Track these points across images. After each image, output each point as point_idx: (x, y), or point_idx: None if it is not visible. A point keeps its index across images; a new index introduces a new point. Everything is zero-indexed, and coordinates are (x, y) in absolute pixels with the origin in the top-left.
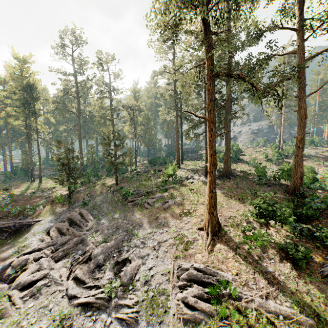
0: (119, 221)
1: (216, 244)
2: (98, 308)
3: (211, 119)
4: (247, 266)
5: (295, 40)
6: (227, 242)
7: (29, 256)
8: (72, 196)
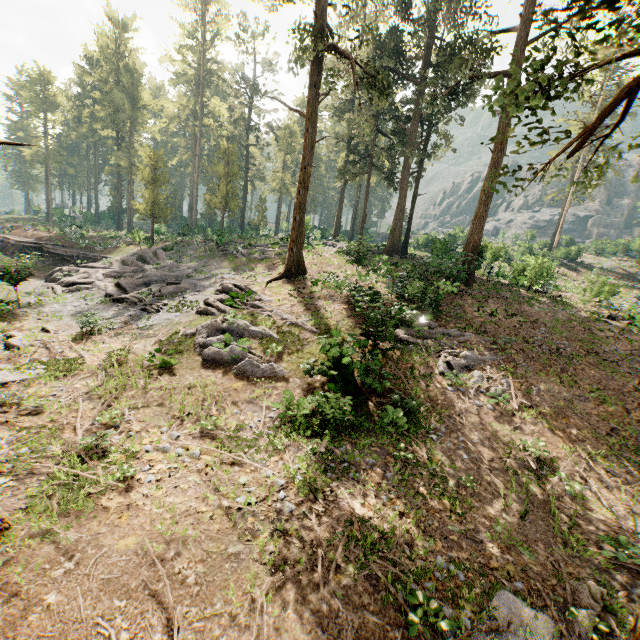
0: (196, 264)
1: (282, 284)
2: (128, 304)
3: (309, 116)
4: (296, 298)
5: (521, 6)
6: (297, 284)
7: (80, 268)
8: (157, 242)
